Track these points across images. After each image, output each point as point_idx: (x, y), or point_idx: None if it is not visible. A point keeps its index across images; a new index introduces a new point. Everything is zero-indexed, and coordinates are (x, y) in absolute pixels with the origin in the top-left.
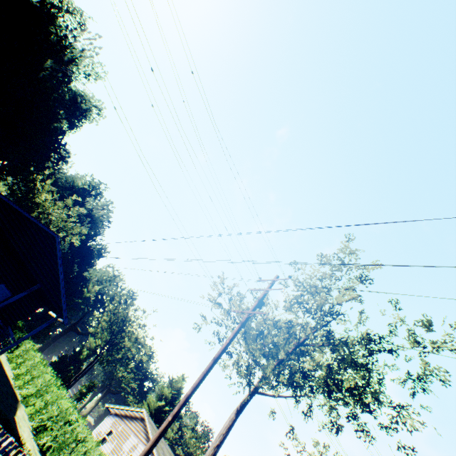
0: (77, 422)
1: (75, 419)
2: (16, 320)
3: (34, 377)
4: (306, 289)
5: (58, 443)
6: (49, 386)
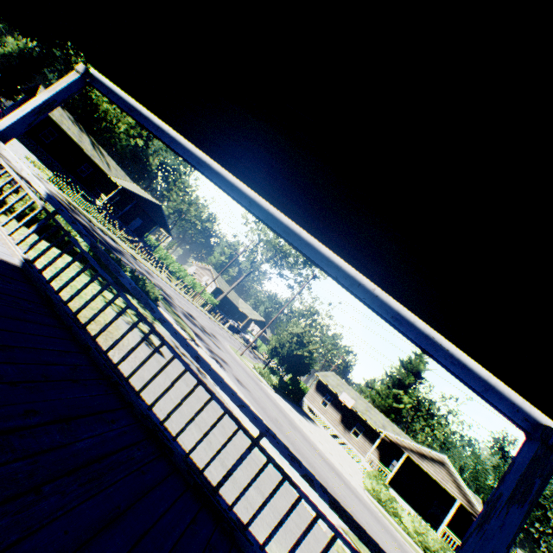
0: (185, 272)
1: (184, 271)
2: (147, 232)
3: (158, 251)
4: (270, 242)
5: (180, 277)
6: (167, 256)
